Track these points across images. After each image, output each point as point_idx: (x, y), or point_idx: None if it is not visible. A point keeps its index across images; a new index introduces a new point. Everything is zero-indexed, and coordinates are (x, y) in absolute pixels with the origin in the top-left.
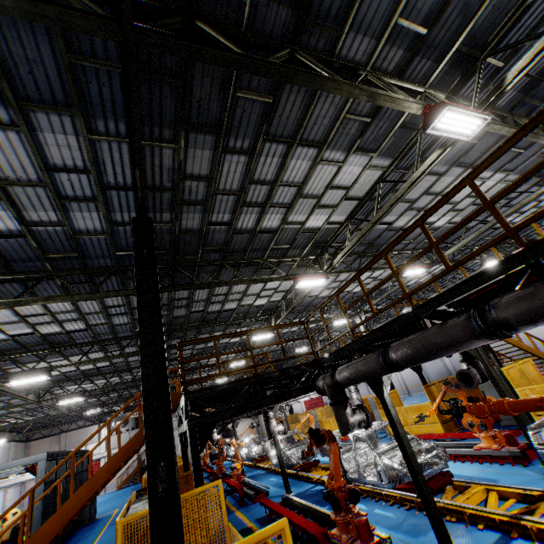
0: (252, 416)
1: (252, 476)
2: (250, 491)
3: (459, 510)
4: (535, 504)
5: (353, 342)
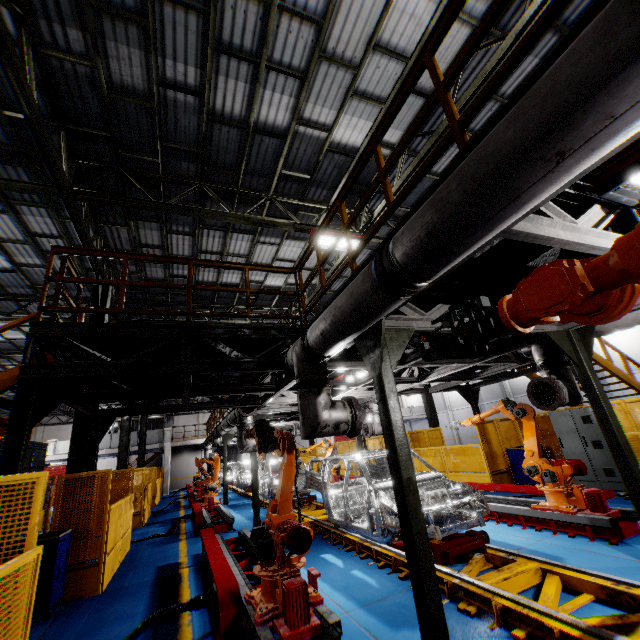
0: (232, 425)
1: (235, 505)
2: (209, 519)
3: (485, 597)
4: (638, 613)
5: (350, 281)
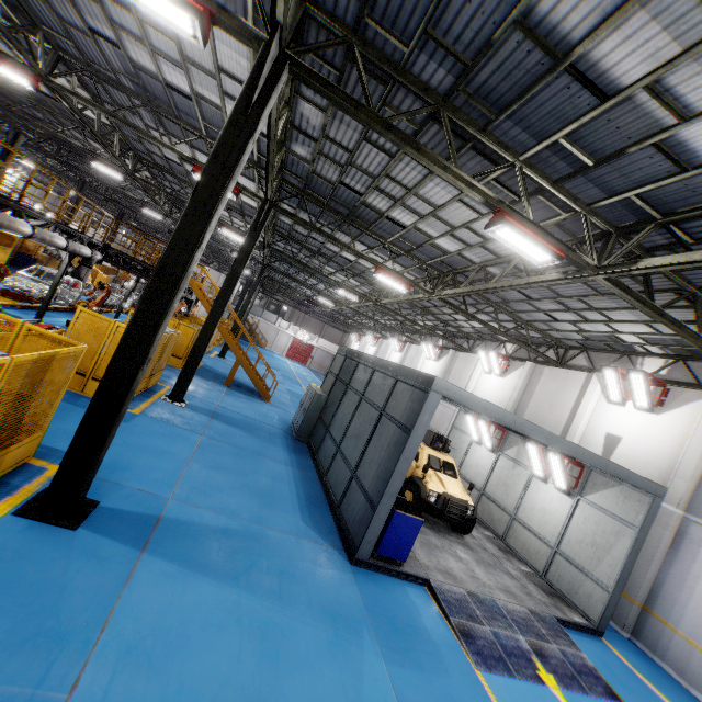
0: None
1: None
2: None
3: None
4: None
5: None
